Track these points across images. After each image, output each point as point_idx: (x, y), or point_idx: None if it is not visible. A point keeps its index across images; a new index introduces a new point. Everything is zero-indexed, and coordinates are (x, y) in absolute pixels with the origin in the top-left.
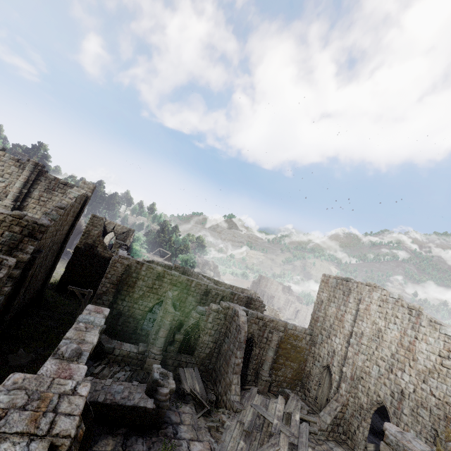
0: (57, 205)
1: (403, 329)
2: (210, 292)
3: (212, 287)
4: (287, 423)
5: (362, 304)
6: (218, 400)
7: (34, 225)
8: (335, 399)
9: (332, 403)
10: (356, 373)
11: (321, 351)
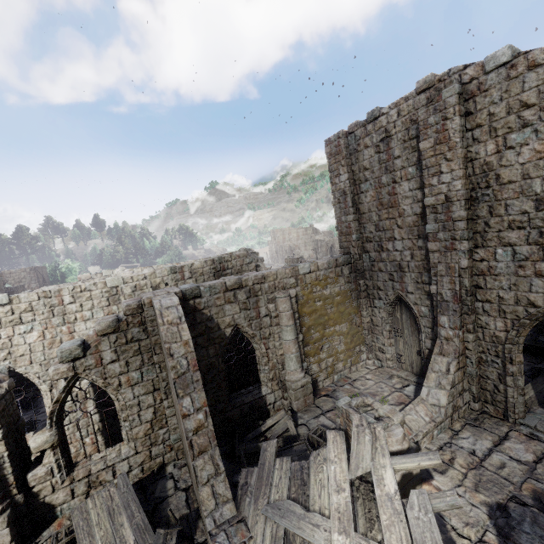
0: None
1: None
2: (119, 292)
3: (117, 280)
4: (371, 524)
5: (425, 137)
6: (199, 517)
7: None
8: (437, 352)
9: (437, 362)
10: (462, 286)
11: (378, 280)
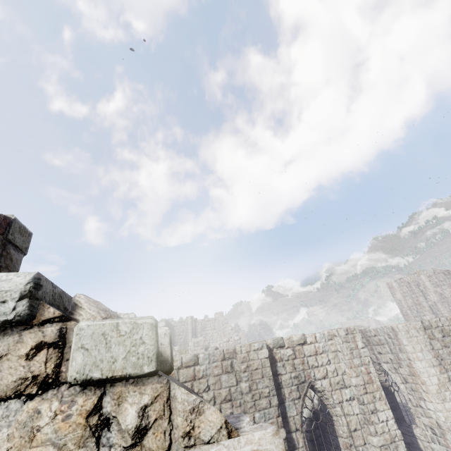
0: (229, 329)
1: (449, 285)
2: None
3: None
4: None
5: (420, 286)
6: None
7: (235, 342)
8: None
9: None
10: None
11: None
